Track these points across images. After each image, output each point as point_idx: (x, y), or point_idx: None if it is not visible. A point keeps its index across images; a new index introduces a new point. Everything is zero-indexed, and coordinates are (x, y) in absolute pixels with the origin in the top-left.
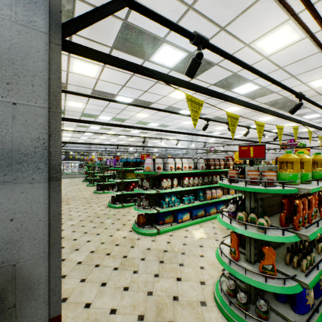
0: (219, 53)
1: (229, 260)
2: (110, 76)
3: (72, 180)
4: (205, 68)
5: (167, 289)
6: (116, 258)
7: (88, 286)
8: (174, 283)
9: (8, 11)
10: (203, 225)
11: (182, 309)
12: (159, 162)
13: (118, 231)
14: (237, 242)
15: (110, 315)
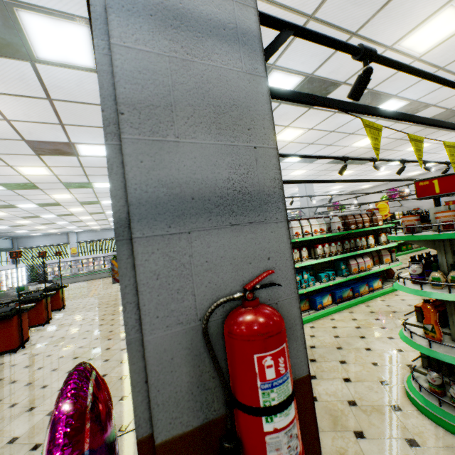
0: (388, 63)
1: (426, 342)
2: None
3: None
4: (327, 92)
5: (335, 392)
6: None
7: None
8: (342, 384)
9: (239, 64)
10: (354, 310)
11: (367, 415)
12: None
13: None
14: (434, 315)
15: None
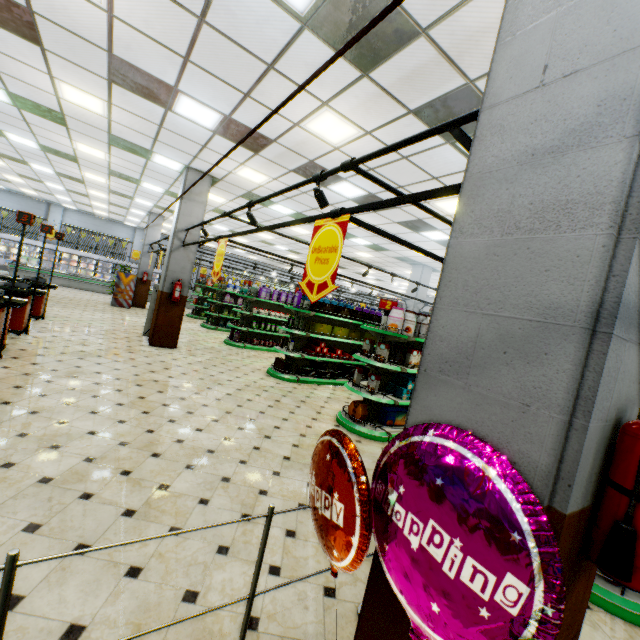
0: None
1: None
2: (363, 150)
3: None
4: None
5: None
6: None
7: None
8: None
9: None
10: None
11: None
12: (411, 319)
13: (317, 421)
14: None
15: None
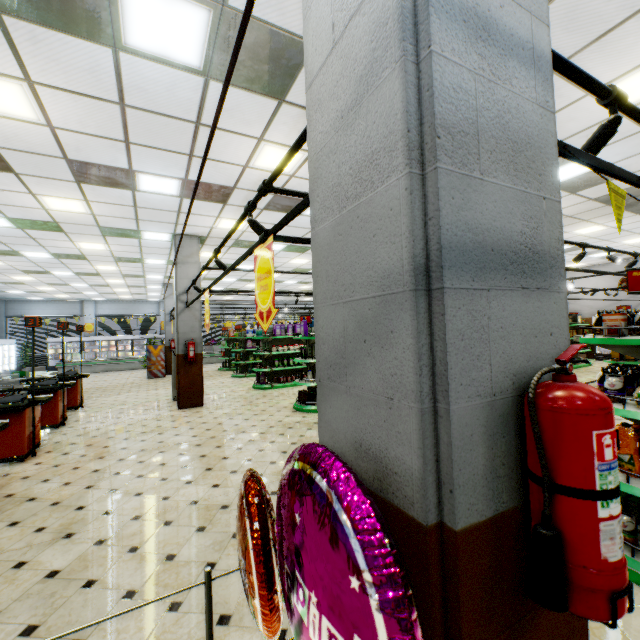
0: (634, 114)
1: (620, 476)
2: None
3: None
4: None
5: None
6: None
7: None
8: None
9: (534, 93)
10: None
11: None
12: None
13: None
14: (635, 442)
15: None
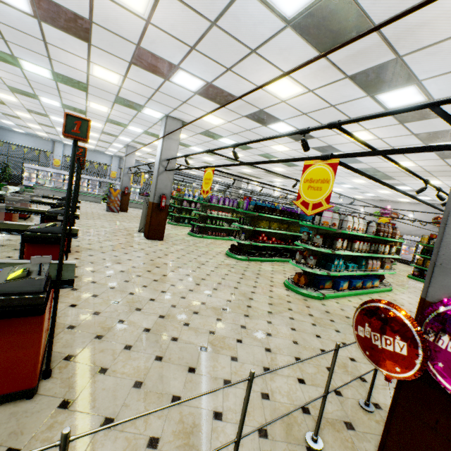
0: None
1: None
2: (303, 102)
3: (139, 211)
4: (428, 117)
5: None
6: (304, 315)
7: (304, 335)
8: None
9: None
10: (362, 298)
11: None
12: (336, 217)
13: (274, 287)
14: None
15: (353, 362)
